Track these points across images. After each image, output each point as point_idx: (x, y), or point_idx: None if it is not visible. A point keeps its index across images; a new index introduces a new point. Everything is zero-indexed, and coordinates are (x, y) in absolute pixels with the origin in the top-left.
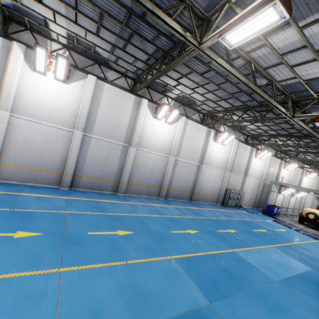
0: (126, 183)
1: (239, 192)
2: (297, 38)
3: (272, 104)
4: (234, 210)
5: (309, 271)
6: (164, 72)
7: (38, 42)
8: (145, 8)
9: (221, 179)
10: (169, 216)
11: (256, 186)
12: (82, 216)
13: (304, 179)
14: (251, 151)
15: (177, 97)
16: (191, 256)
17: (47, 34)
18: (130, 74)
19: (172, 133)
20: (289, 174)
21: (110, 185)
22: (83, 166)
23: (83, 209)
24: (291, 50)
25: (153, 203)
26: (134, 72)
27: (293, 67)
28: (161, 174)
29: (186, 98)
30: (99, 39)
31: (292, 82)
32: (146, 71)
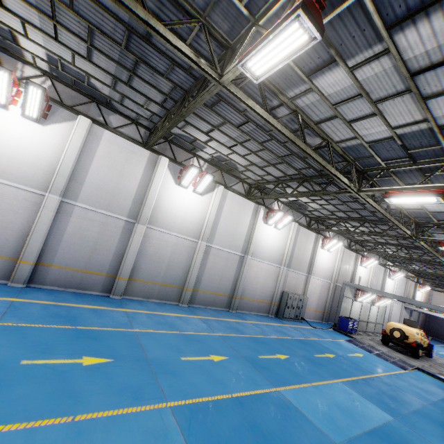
0: (127, 279)
1: (299, 297)
2: (350, 83)
3: (330, 171)
4: (293, 324)
5: (390, 423)
6: (181, 116)
7: (3, 62)
8: (135, 16)
9: (275, 278)
10: (187, 332)
11: (325, 289)
12: (26, 331)
13: (388, 281)
14: (316, 240)
15: (212, 158)
16: (203, 402)
17: (18, 53)
18: (144, 121)
19: (203, 208)
20: (369, 274)
21: (99, 282)
22: (57, 249)
23: (35, 318)
24: (345, 99)
25: (167, 312)
26: (148, 119)
27: (351, 123)
28: (184, 266)
29: (223, 161)
30: (94, 66)
31: (353, 145)
32: (164, 117)
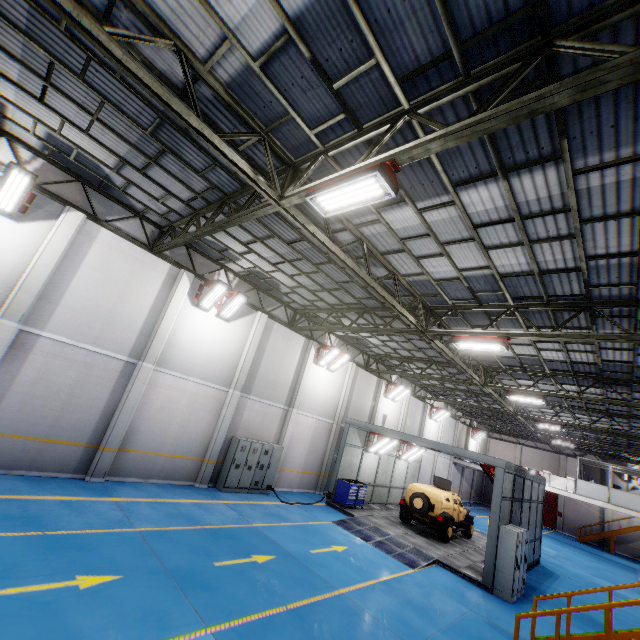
0: None
1: (264, 446)
2: None
3: (184, 118)
4: (239, 499)
5: None
6: None
7: None
8: None
9: (215, 411)
10: None
11: (323, 435)
12: None
13: (429, 423)
14: (306, 349)
15: (48, 147)
16: None
17: None
18: None
19: (21, 249)
20: (399, 411)
21: None
22: None
23: None
24: None
25: None
26: None
27: None
28: None
29: (71, 155)
30: None
31: (240, 73)
32: None
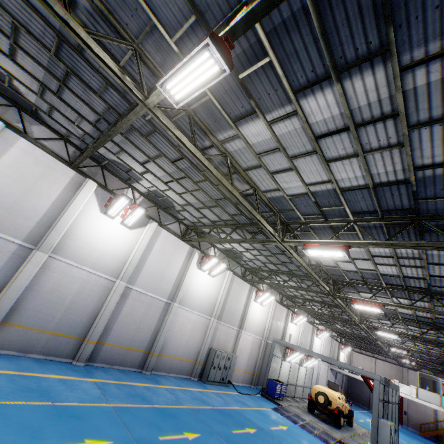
0: None
1: (228, 355)
2: (269, 136)
3: (256, 217)
4: (217, 389)
5: None
6: (108, 135)
7: None
8: (52, 10)
9: (203, 331)
10: (65, 402)
11: (256, 347)
12: None
13: (316, 340)
14: (250, 292)
15: (149, 193)
16: None
17: None
18: (75, 139)
19: (130, 243)
20: (299, 331)
21: None
22: None
23: None
24: (266, 151)
25: (48, 372)
26: (80, 138)
27: (273, 174)
28: (91, 311)
29: (160, 197)
30: (19, 67)
31: (277, 196)
32: (97, 138)
